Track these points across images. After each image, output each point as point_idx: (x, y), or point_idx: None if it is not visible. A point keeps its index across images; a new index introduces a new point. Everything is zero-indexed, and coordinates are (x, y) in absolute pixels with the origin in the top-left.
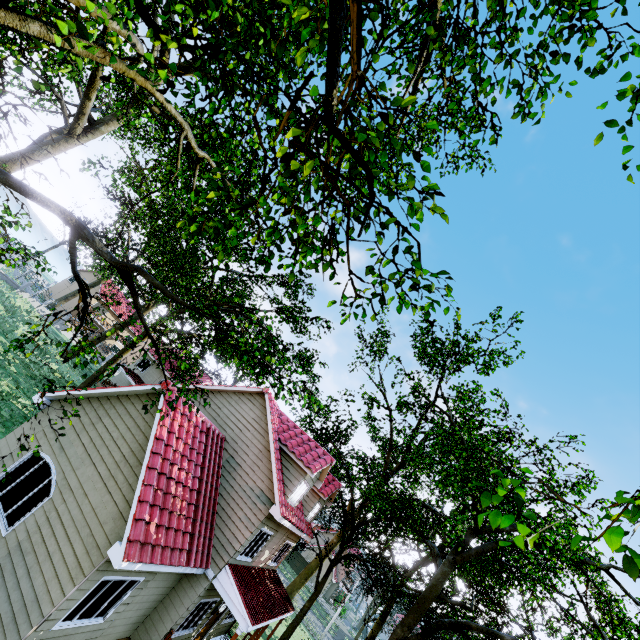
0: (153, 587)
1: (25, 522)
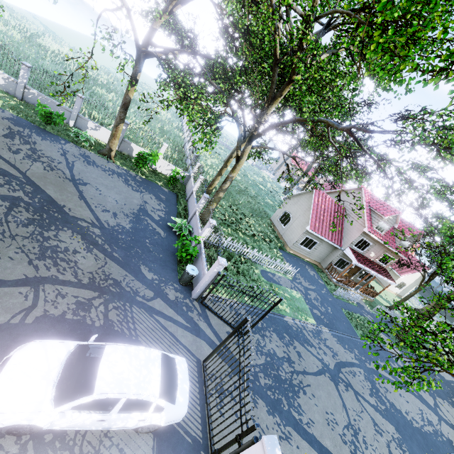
0: (323, 248)
1: (287, 225)
